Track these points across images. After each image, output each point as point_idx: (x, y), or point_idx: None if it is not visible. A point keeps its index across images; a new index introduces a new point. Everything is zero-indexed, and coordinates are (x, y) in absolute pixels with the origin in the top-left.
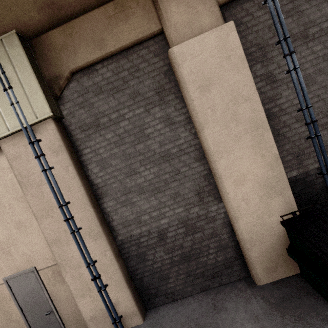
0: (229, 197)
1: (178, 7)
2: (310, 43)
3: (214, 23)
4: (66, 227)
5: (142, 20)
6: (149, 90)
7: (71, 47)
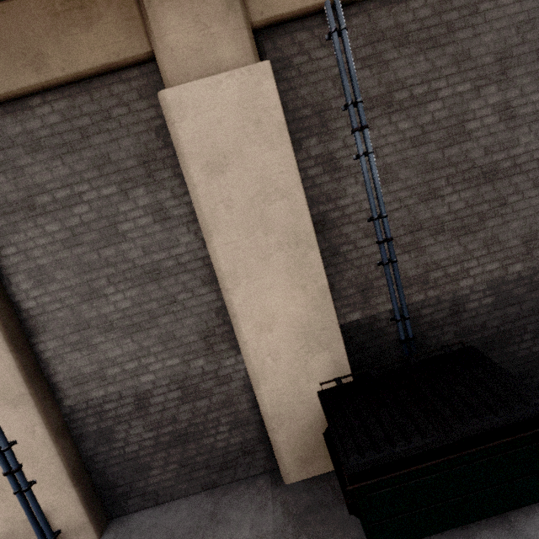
0: (247, 348)
1: (179, 19)
2: (395, 116)
3: (241, 59)
4: None
5: (116, 31)
6: (129, 157)
7: None
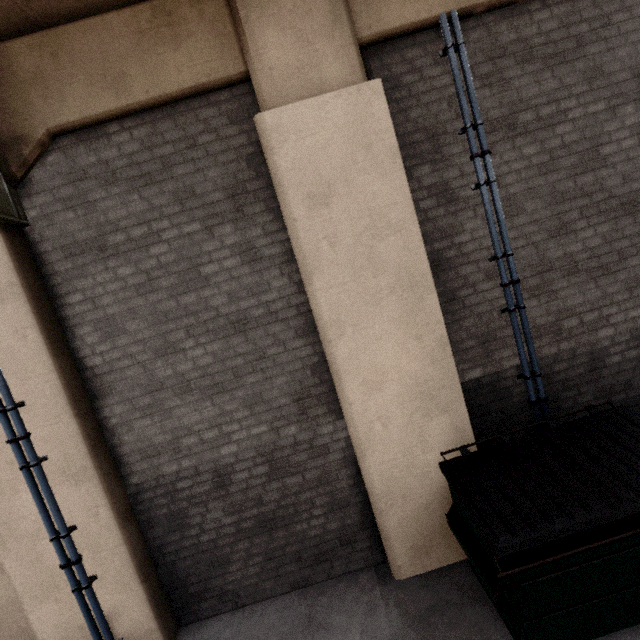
0: (352, 411)
1: (279, 36)
2: (519, 140)
3: (348, 77)
4: (13, 455)
5: (208, 50)
6: (216, 190)
7: (54, 82)
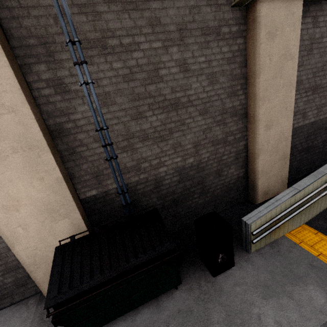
0: None
1: None
2: (110, 57)
3: None
4: None
5: None
6: None
7: None
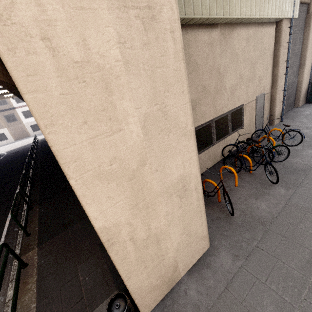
0: (304, 74)
1: None
2: None
3: None
4: (283, 72)
5: None
6: (301, 25)
7: None
